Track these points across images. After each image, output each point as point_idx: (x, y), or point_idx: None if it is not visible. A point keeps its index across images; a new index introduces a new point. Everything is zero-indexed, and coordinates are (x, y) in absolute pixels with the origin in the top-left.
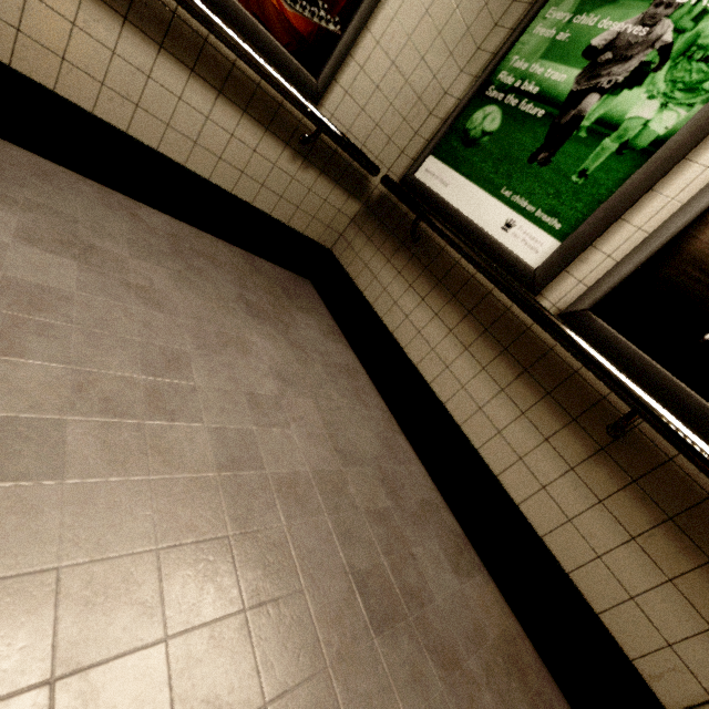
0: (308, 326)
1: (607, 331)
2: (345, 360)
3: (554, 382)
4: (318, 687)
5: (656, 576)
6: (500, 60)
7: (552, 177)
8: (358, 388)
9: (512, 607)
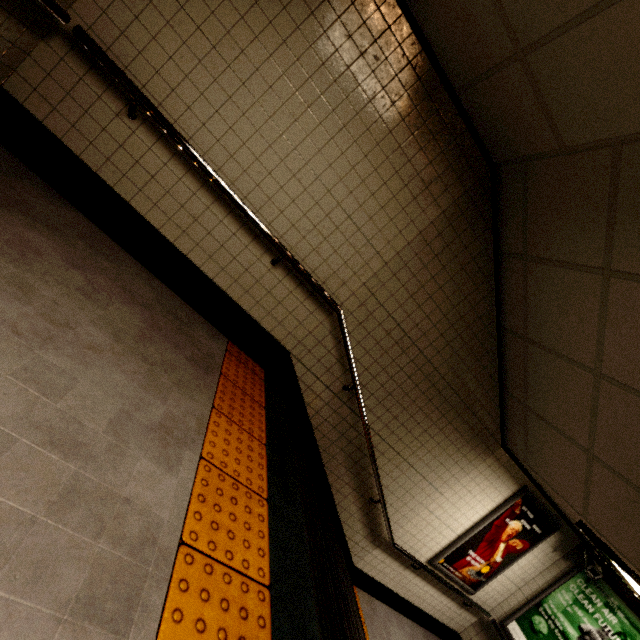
0: None
1: None
2: None
3: None
4: None
5: None
6: (544, 597)
7: None
8: None
9: None
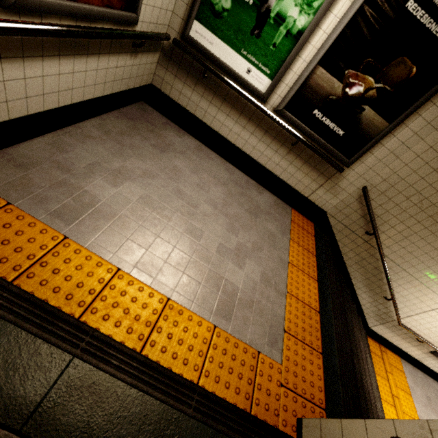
0: (173, 137)
1: (289, 116)
2: (193, 144)
3: (275, 134)
4: (256, 231)
5: (304, 175)
6: None
7: (262, 46)
8: (206, 154)
9: (273, 194)
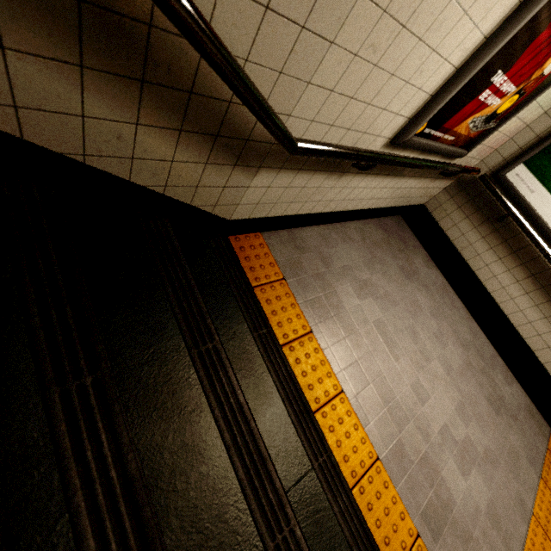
0: (420, 265)
1: None
2: (439, 281)
3: None
4: (493, 434)
5: None
6: None
7: None
8: (451, 299)
9: (526, 393)
